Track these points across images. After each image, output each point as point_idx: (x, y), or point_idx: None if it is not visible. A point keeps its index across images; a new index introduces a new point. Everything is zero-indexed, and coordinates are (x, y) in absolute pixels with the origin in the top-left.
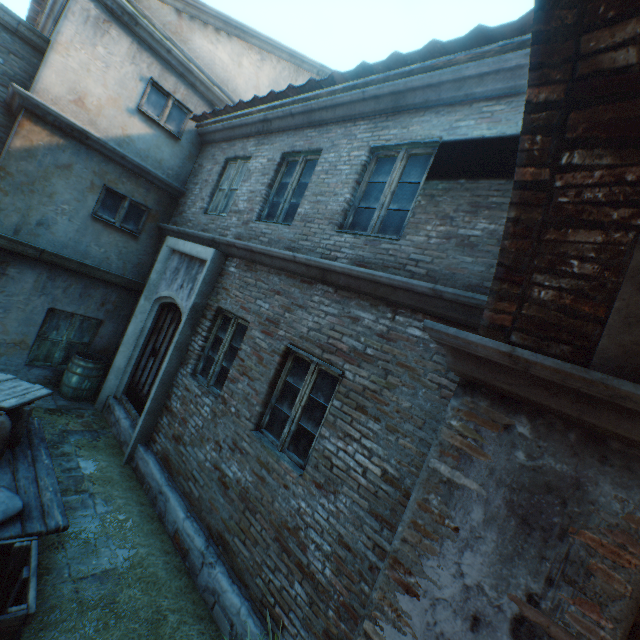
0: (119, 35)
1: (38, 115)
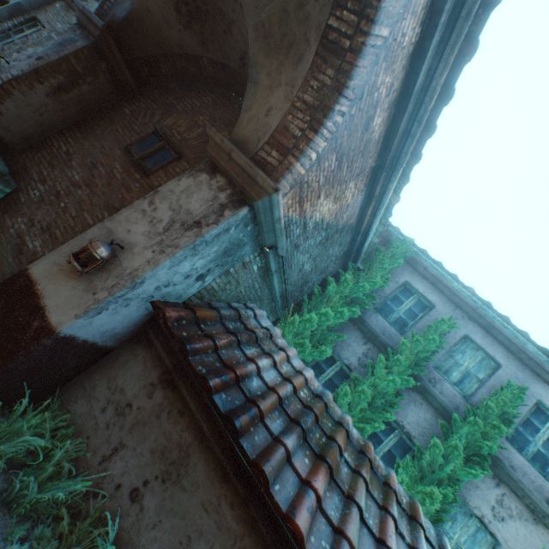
0: None
1: None
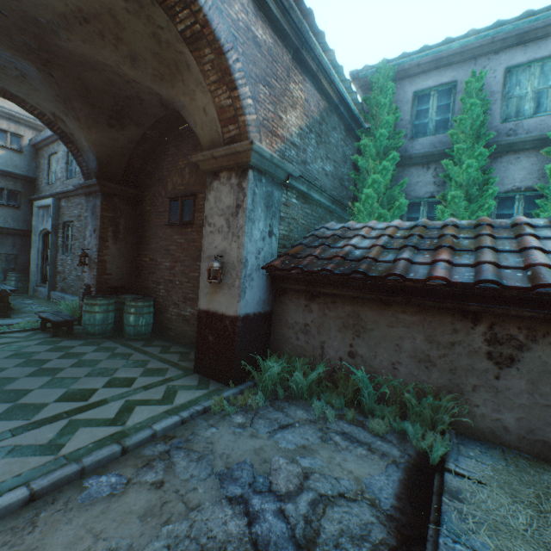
0: None
1: None
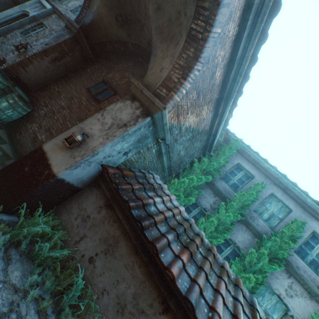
0: None
1: None
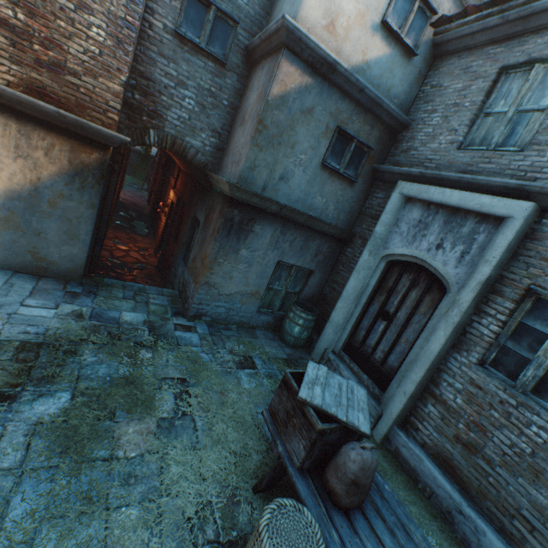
0: None
1: (295, 52)
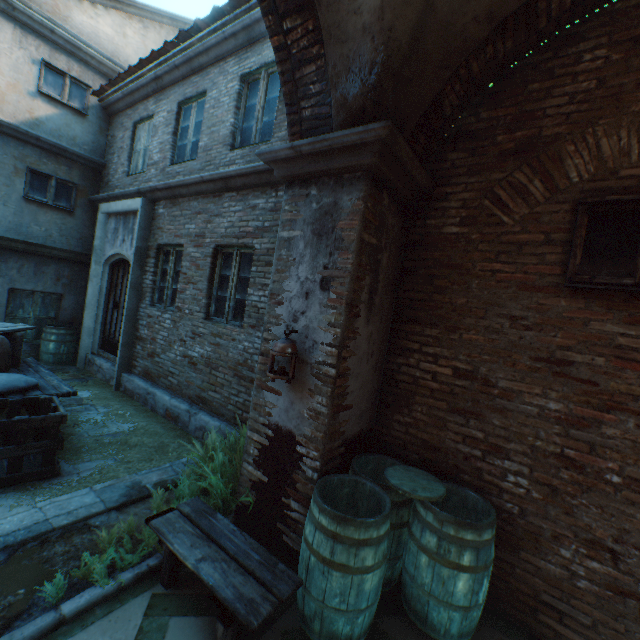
0: (0, 22)
1: None
